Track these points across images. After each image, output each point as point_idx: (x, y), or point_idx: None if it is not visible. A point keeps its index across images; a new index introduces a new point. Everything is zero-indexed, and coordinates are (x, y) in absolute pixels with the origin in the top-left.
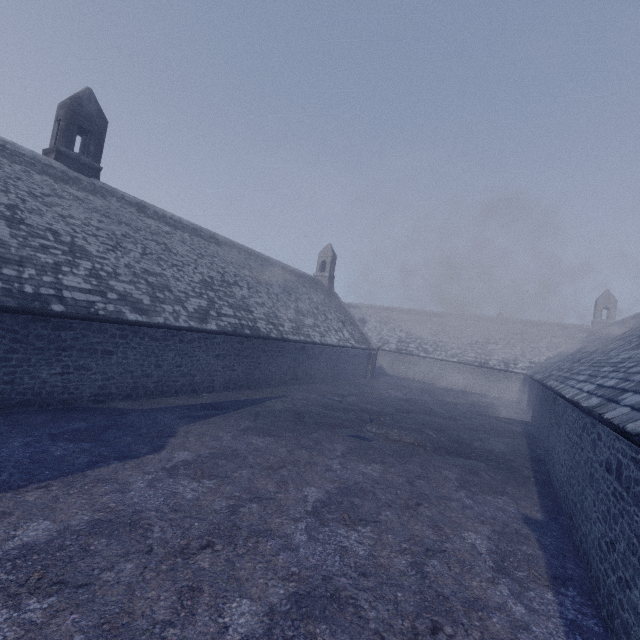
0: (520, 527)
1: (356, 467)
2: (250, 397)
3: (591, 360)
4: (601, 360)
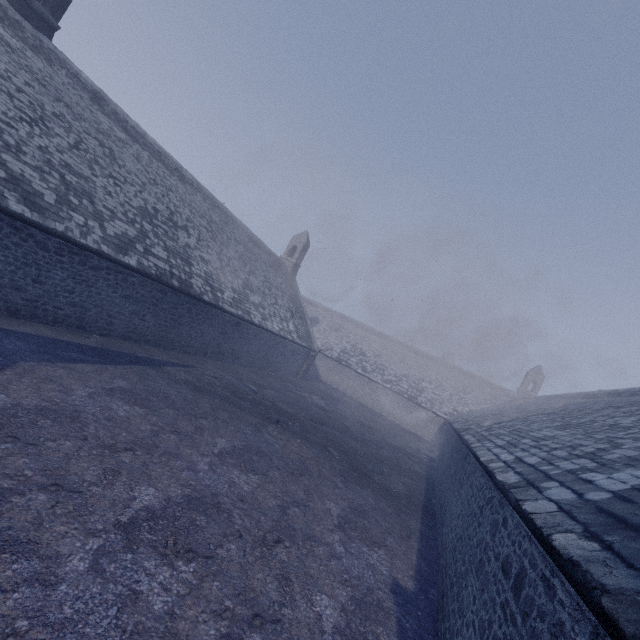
0: (385, 597)
1: (228, 473)
2: (152, 356)
3: (512, 426)
4: (522, 429)
